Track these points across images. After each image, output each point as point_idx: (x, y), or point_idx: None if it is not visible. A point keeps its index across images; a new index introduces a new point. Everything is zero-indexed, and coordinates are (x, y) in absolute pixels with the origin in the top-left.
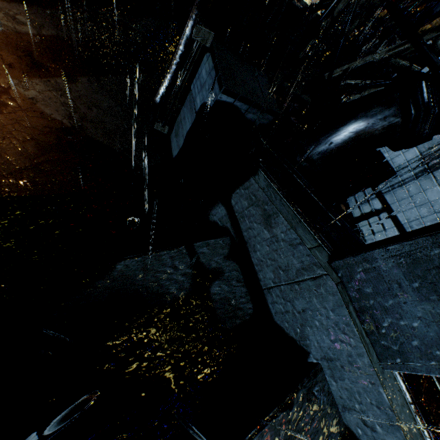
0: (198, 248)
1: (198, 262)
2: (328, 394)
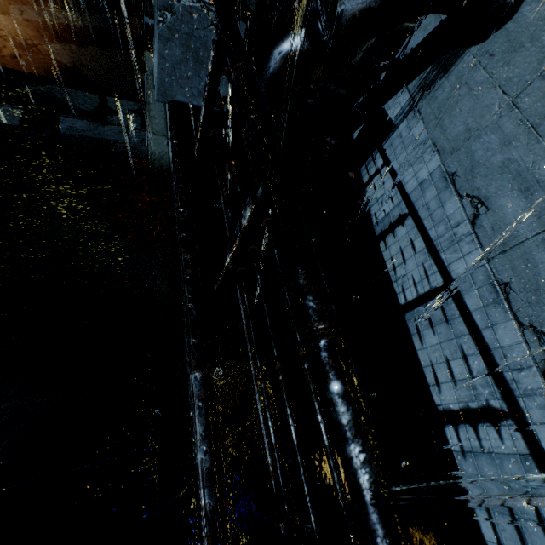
0: (109, 100)
1: (106, 104)
2: (142, 140)
